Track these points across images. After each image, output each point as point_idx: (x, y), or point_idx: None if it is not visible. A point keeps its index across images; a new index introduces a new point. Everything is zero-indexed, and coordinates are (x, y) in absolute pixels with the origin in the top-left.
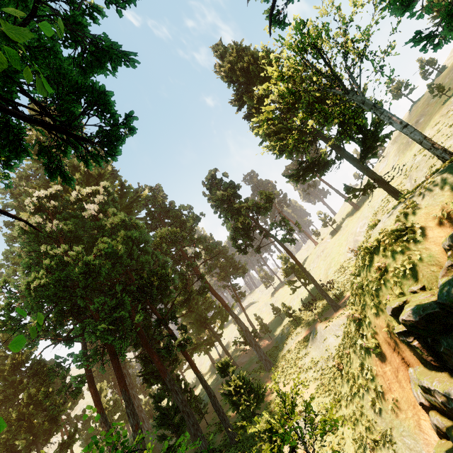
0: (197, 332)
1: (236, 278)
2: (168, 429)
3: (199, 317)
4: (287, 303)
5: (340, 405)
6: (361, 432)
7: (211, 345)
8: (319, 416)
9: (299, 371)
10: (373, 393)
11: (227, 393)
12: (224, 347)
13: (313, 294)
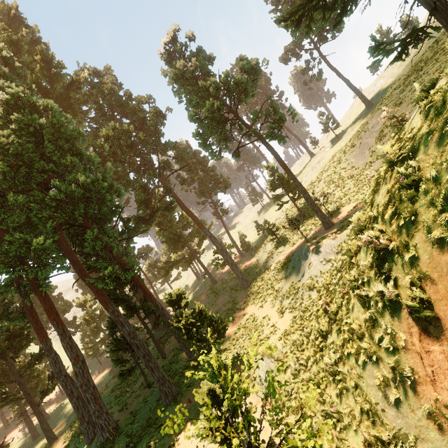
0: (171, 250)
1: (216, 194)
2: (125, 352)
3: (173, 236)
4: (272, 220)
5: (322, 355)
6: (351, 408)
7: (190, 262)
8: (291, 358)
9: (275, 294)
10: (389, 374)
11: (181, 327)
12: (203, 265)
13: (301, 210)
